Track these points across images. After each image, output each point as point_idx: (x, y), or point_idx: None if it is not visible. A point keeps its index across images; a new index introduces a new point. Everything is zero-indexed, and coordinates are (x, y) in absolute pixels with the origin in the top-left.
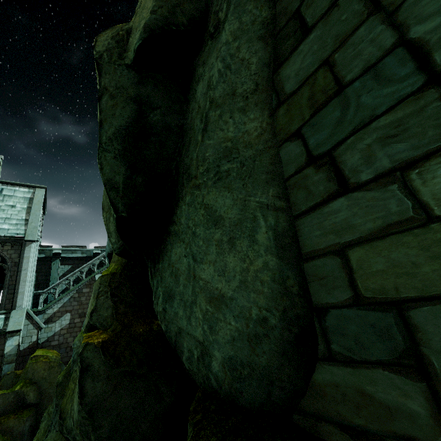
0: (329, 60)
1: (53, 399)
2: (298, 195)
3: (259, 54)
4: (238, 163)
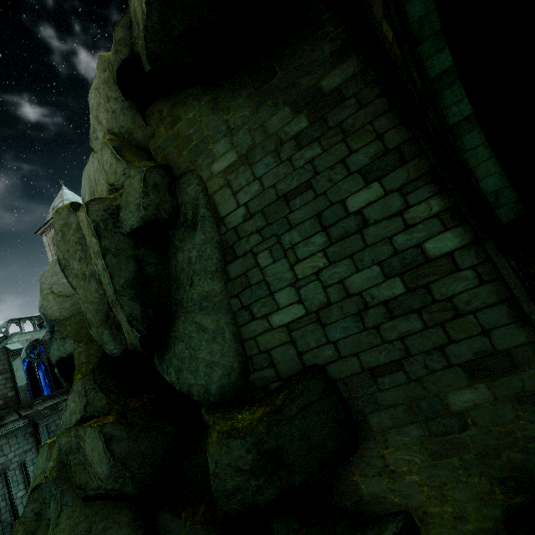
0: (246, 274)
1: None
2: (240, 319)
3: (217, 255)
4: (212, 304)
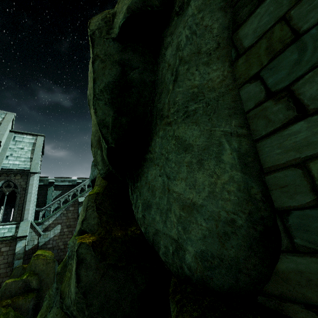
0: (285, 17)
1: (49, 286)
2: (258, 123)
3: (220, 20)
4: (204, 103)
